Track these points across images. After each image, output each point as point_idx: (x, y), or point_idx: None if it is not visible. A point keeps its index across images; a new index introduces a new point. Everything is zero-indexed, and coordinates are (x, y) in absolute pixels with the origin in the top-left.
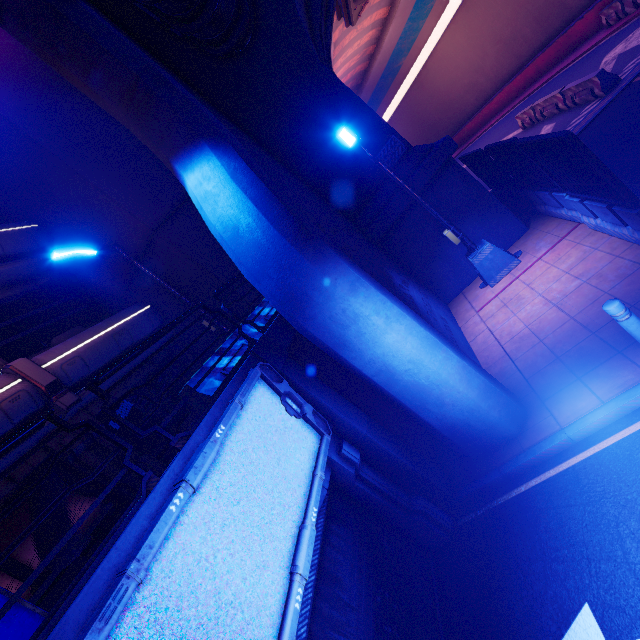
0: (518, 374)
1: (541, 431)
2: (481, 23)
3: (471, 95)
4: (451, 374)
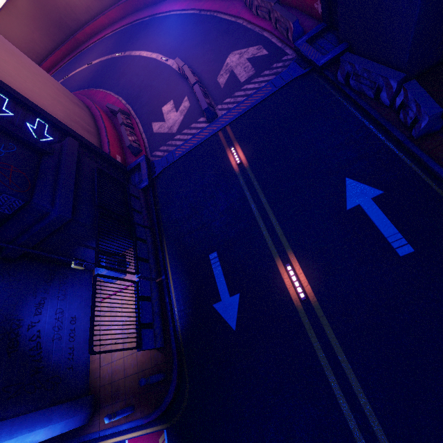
0: (99, 379)
1: (94, 427)
2: None
3: None
4: (40, 439)
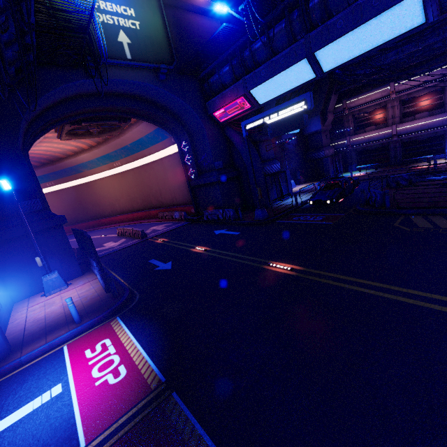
0: (22, 336)
1: (10, 360)
2: (125, 185)
3: (110, 208)
4: None
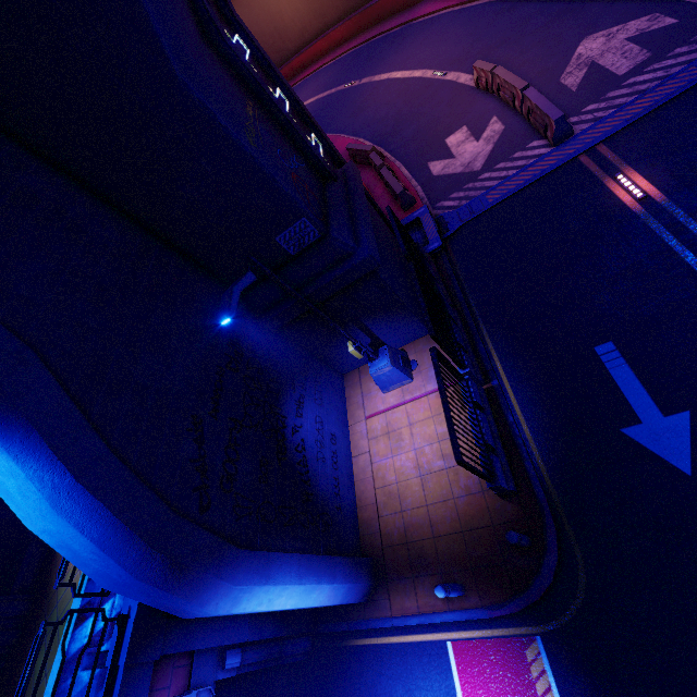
0: (379, 536)
1: (380, 609)
2: None
3: None
4: (322, 601)
